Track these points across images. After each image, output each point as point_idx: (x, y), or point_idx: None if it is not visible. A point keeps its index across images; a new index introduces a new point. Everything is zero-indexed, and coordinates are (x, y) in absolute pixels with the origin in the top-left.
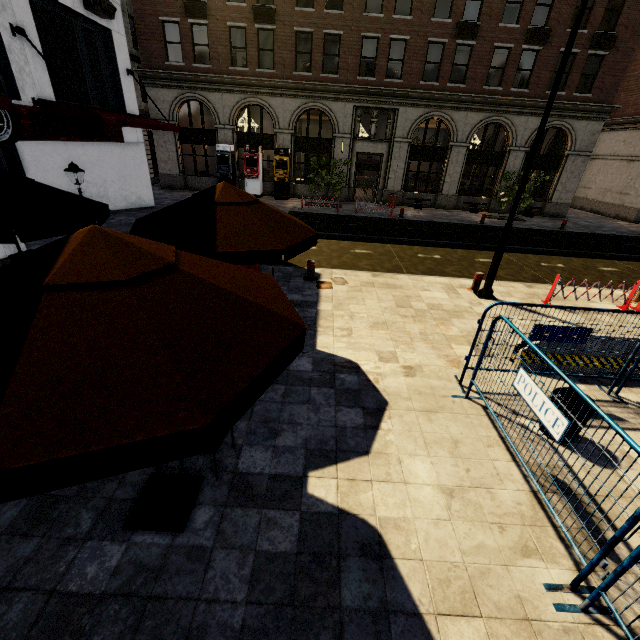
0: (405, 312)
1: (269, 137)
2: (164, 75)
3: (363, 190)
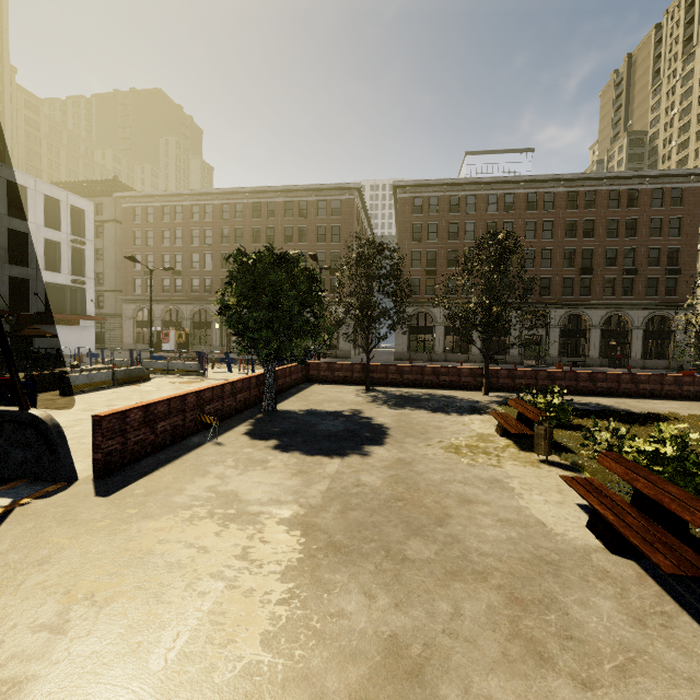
0: None
1: (181, 323)
2: (132, 298)
3: None
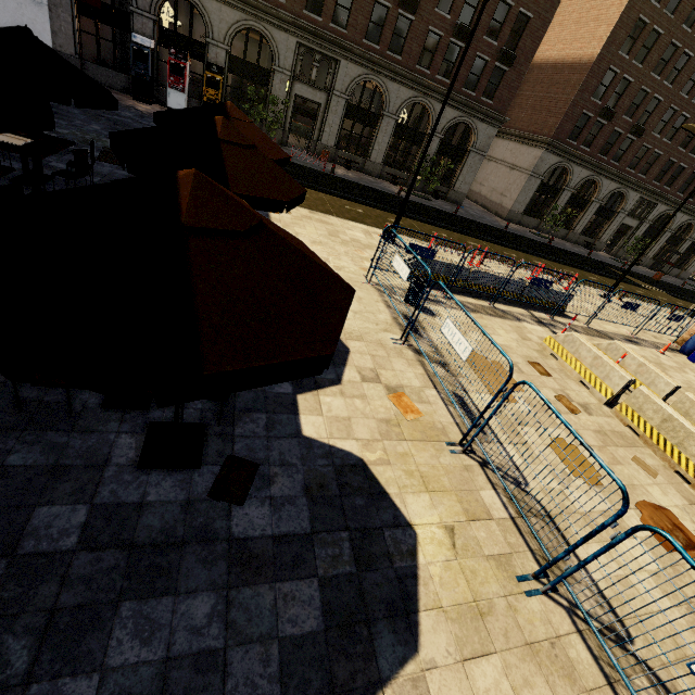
0: (335, 239)
1: (199, 45)
2: None
3: (295, 137)
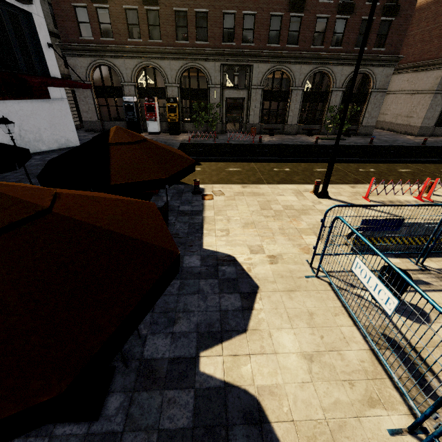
0: (267, 213)
1: (162, 90)
2: (79, 47)
3: (232, 124)
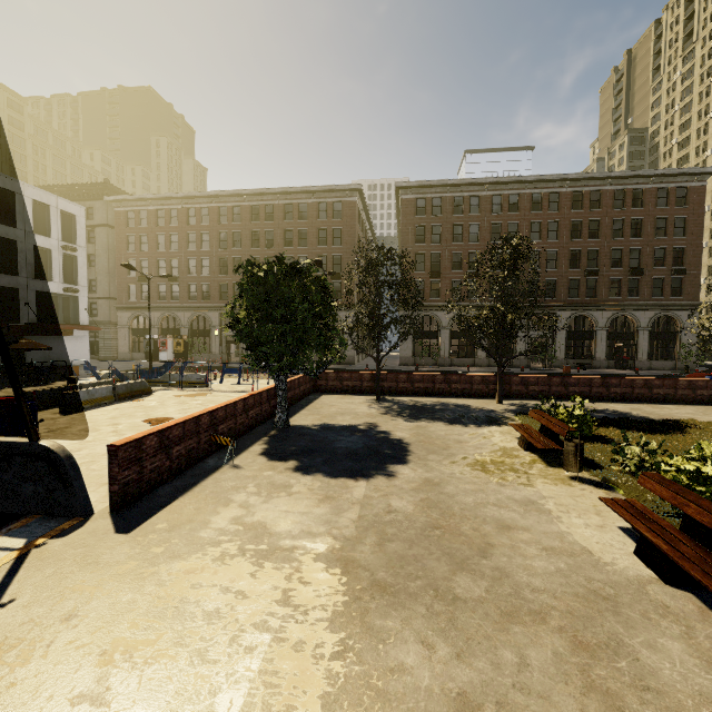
0: None
1: (178, 330)
2: (126, 306)
3: None
